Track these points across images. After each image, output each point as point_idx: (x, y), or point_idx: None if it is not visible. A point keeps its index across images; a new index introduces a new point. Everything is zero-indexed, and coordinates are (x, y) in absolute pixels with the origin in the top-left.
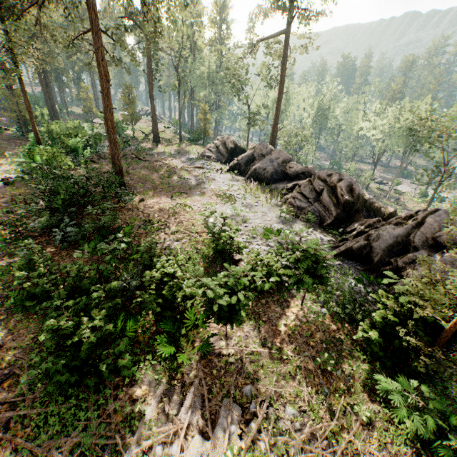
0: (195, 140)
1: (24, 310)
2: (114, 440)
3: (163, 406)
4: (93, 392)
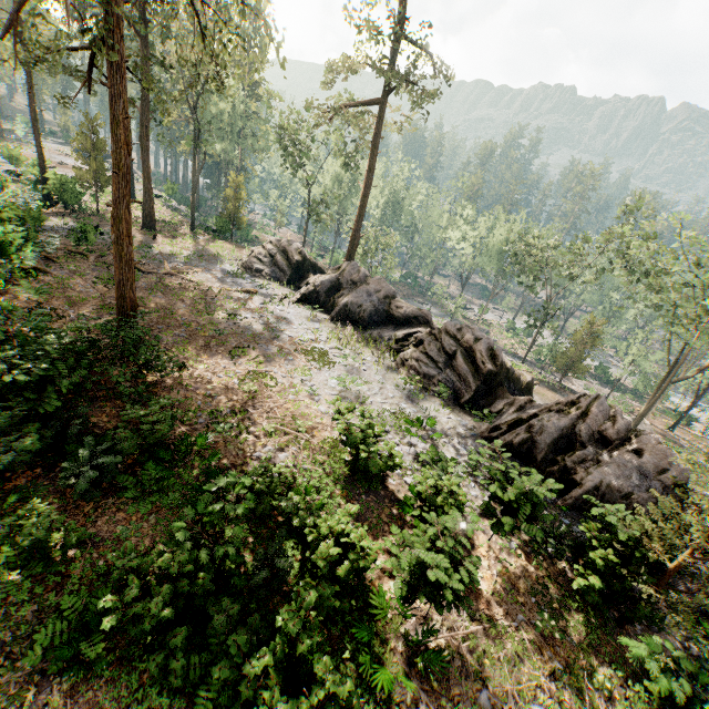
0: (219, 231)
1: (83, 668)
2: None
3: None
4: None
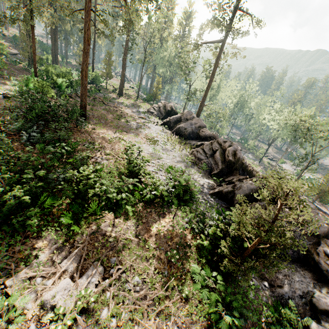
0: (147, 100)
1: None
2: (11, 267)
3: (53, 256)
4: (9, 236)
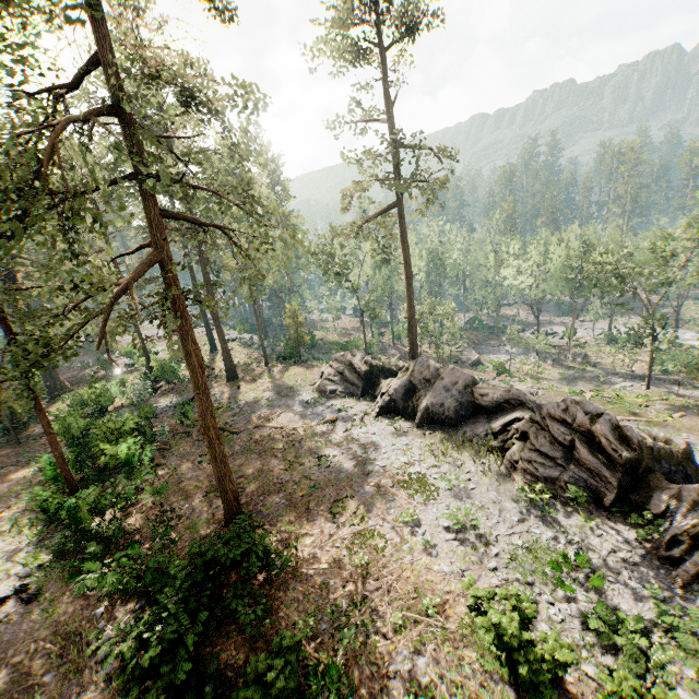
0: (288, 357)
1: None
2: None
3: None
4: None
